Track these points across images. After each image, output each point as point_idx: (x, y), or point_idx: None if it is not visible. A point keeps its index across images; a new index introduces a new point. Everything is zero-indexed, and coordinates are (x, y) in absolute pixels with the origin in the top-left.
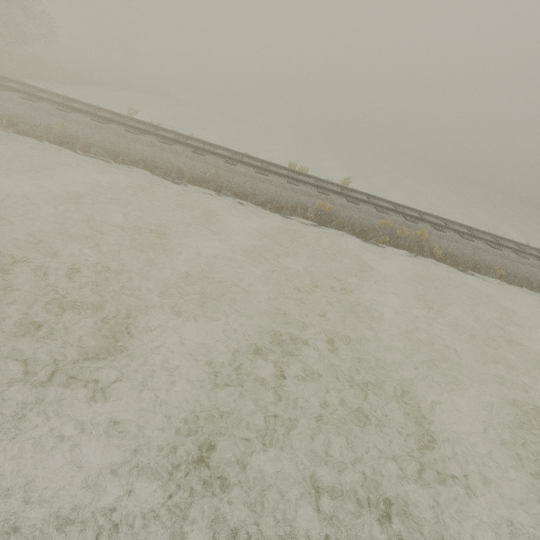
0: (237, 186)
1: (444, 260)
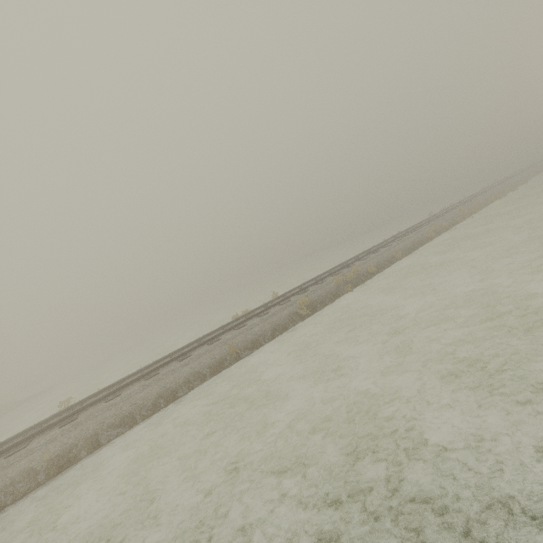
0: (245, 343)
1: (377, 271)
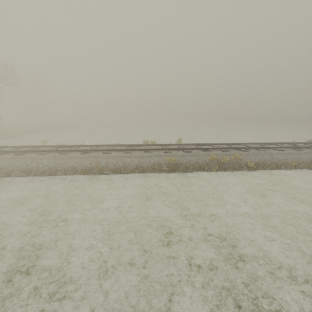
0: (113, 166)
1: (256, 168)
